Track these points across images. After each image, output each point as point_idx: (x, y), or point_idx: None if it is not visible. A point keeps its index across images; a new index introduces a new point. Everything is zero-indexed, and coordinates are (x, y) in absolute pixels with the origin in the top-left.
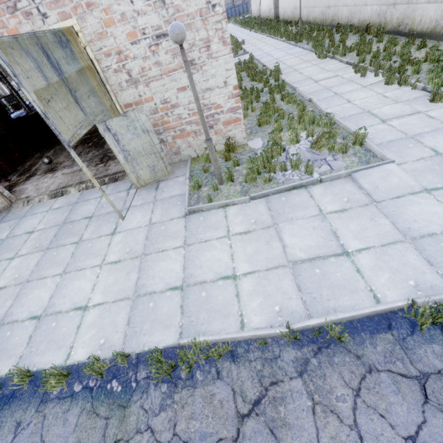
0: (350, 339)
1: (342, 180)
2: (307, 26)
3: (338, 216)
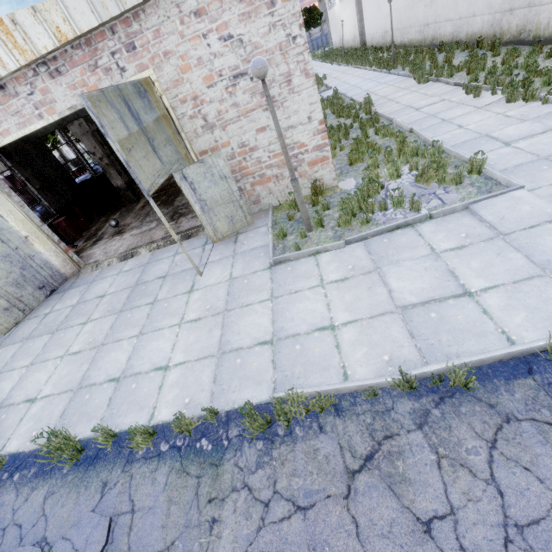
0: (480, 387)
1: (457, 214)
2: (402, 50)
3: (456, 254)
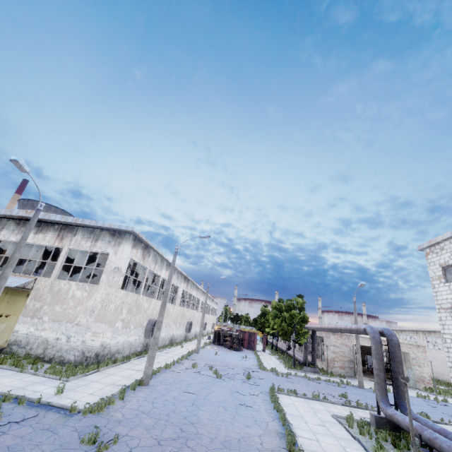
0: None
1: None
2: None
3: None
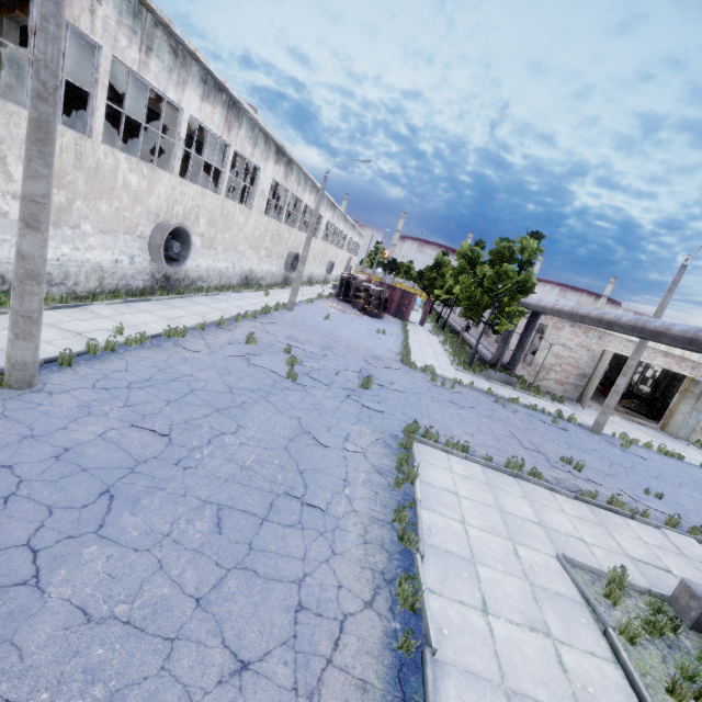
0: None
1: None
2: None
3: None
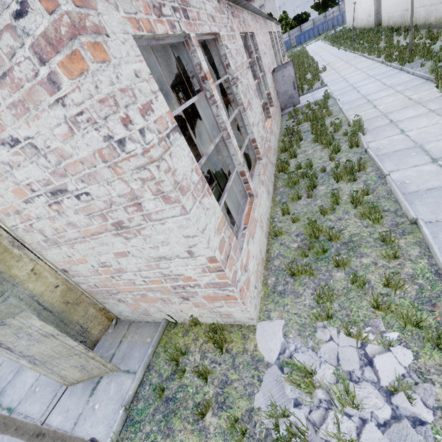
0: None
1: None
2: (425, 33)
3: None
